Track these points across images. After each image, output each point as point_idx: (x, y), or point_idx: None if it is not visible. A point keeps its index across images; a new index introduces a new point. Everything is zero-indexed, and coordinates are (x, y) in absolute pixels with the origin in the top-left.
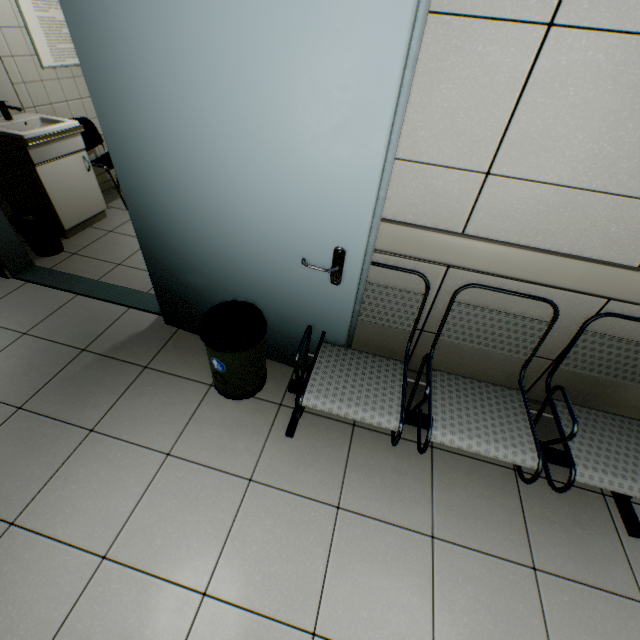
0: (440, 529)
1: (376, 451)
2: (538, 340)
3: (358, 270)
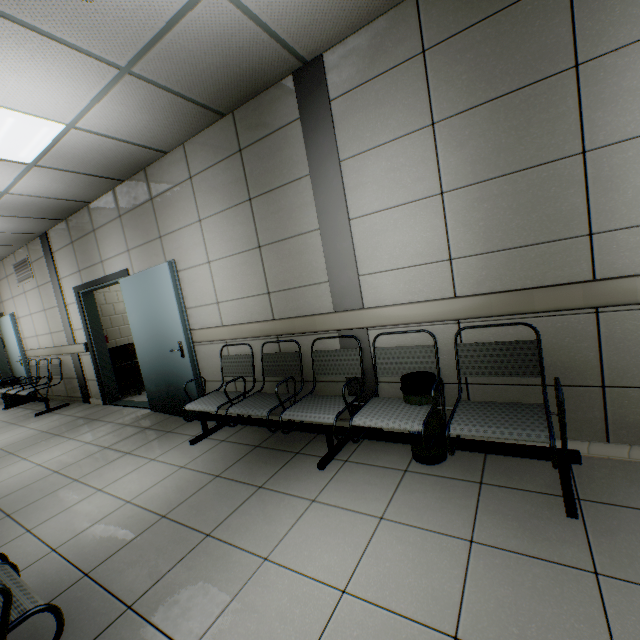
0: (1, 418)
1: (16, 410)
2: (49, 370)
3: (23, 360)
